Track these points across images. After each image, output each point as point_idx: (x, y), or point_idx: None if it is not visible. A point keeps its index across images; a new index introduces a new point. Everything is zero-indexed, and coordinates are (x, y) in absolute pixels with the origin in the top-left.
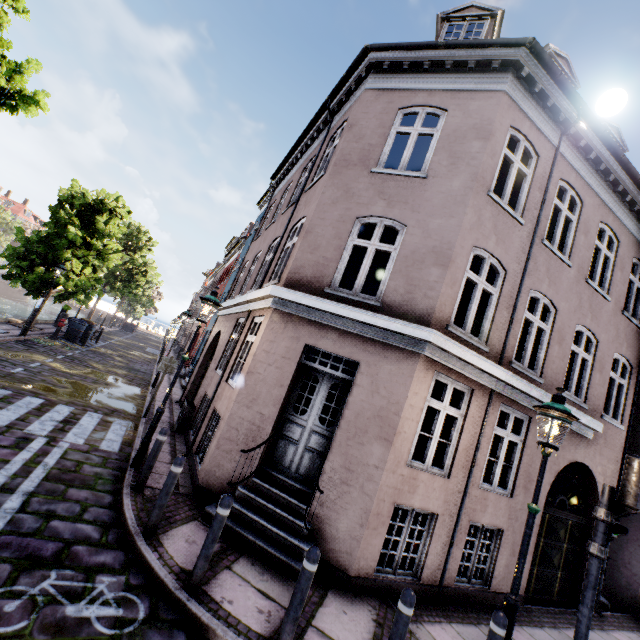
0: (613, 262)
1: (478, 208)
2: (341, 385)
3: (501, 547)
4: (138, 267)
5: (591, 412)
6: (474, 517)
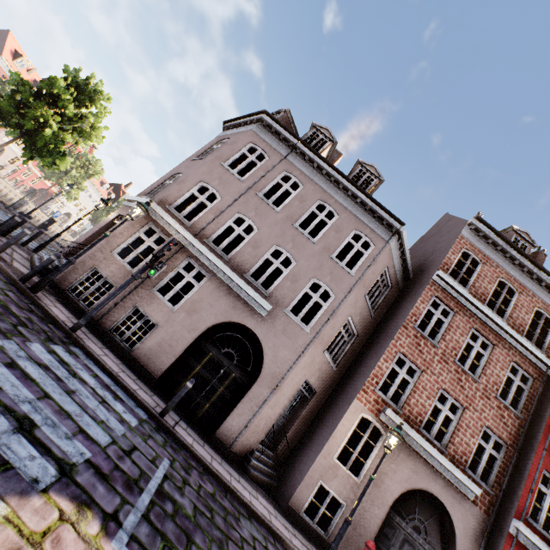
0: (330, 225)
1: (212, 167)
2: None
3: (152, 334)
4: None
5: (273, 302)
6: (140, 303)
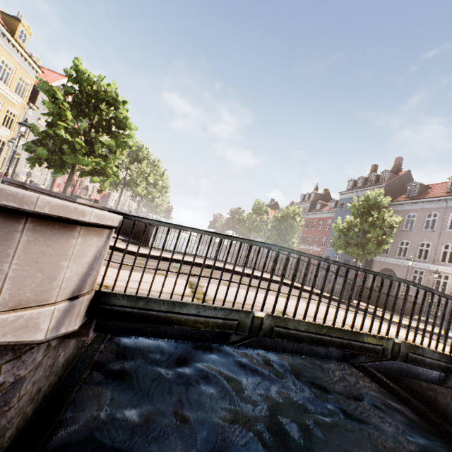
0: None
1: None
2: None
3: None
4: (268, 223)
5: None
6: None
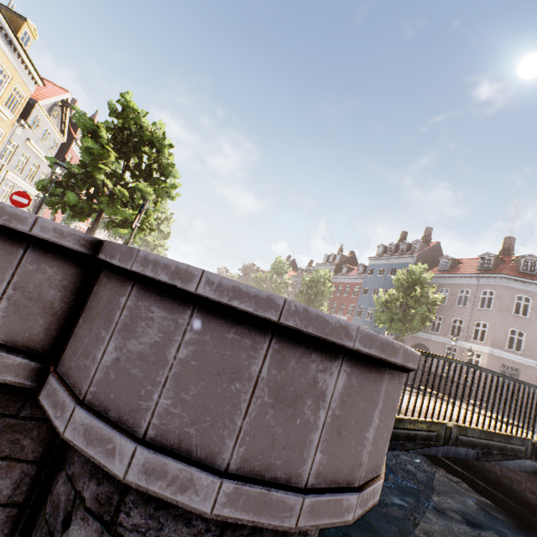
0: None
1: None
2: (512, 374)
3: None
4: (289, 285)
5: None
6: None
